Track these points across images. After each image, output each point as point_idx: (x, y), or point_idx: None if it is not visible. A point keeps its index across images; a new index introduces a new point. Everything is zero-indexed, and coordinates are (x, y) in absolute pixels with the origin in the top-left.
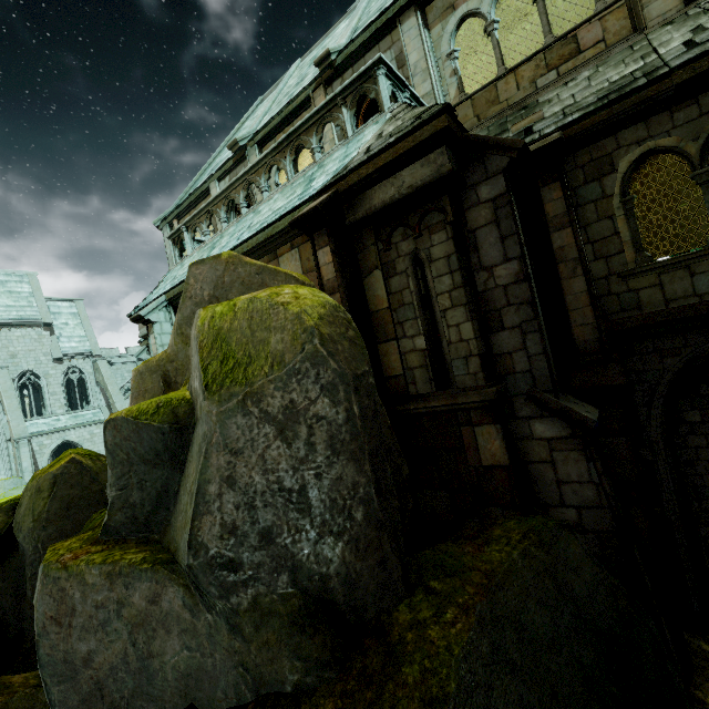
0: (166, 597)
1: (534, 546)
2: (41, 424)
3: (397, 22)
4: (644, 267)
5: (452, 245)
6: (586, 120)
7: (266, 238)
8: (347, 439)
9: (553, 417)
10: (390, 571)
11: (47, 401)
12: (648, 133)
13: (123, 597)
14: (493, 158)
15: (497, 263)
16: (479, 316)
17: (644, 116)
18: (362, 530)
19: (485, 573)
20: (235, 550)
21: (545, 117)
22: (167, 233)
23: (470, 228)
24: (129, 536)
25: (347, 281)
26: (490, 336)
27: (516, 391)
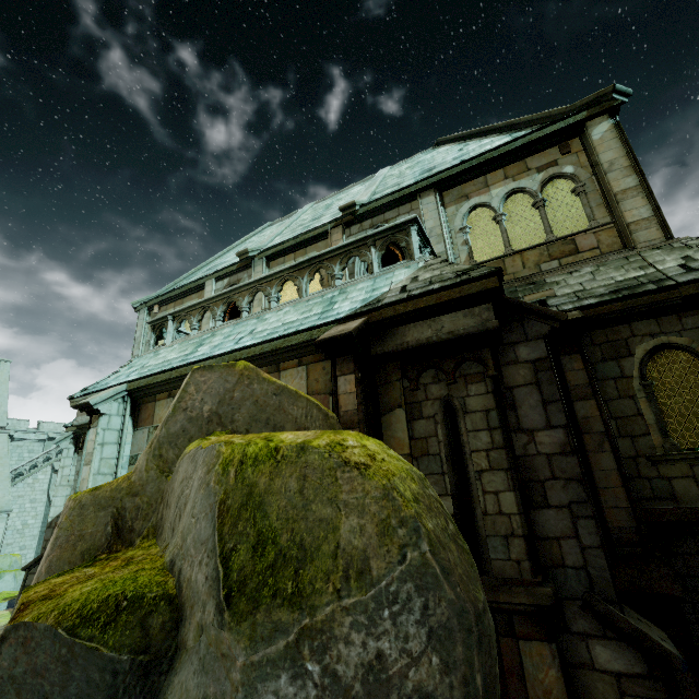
0: None
1: None
2: None
3: (417, 196)
4: (675, 455)
5: (492, 399)
6: (602, 306)
7: (273, 349)
8: None
9: (620, 640)
10: None
11: None
12: (660, 329)
13: None
14: (533, 323)
15: (539, 427)
16: (518, 484)
17: (654, 314)
18: None
19: None
20: None
21: (557, 295)
22: (144, 315)
23: (506, 384)
24: None
25: (368, 417)
26: (531, 511)
27: (568, 593)
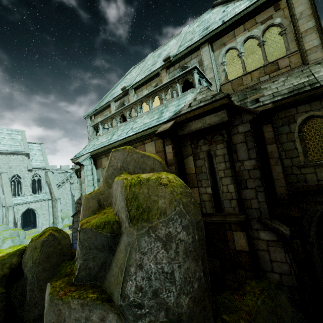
0: (108, 318)
1: (266, 298)
2: (19, 199)
3: (200, 47)
4: (308, 164)
5: (226, 150)
6: (283, 100)
7: (140, 136)
8: (192, 250)
9: (269, 230)
10: (207, 311)
11: (23, 189)
12: (310, 108)
13: (88, 316)
14: (245, 115)
15: (245, 159)
16: (236, 181)
17: (308, 101)
18: (197, 292)
19: (247, 312)
20: (141, 298)
21: (264, 95)
22: (89, 121)
23: (233, 143)
24: (86, 282)
25: (178, 161)
26: (241, 190)
27: (252, 217)
